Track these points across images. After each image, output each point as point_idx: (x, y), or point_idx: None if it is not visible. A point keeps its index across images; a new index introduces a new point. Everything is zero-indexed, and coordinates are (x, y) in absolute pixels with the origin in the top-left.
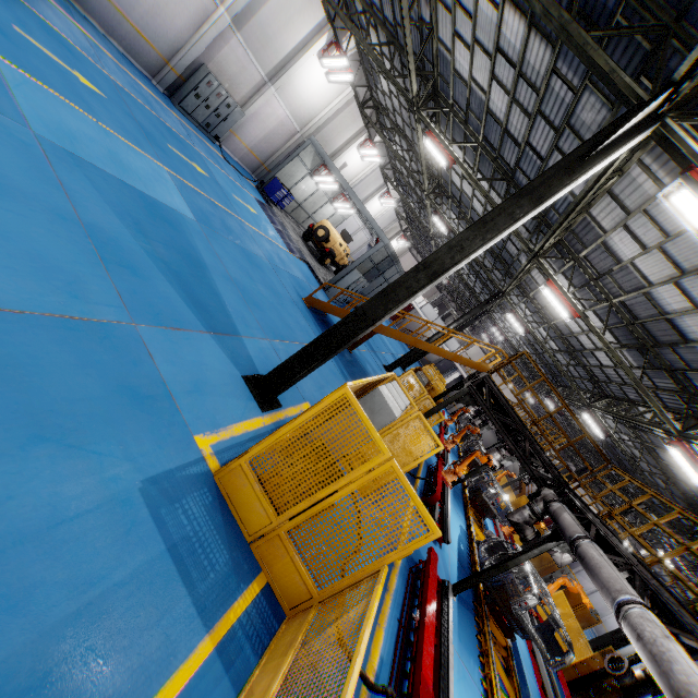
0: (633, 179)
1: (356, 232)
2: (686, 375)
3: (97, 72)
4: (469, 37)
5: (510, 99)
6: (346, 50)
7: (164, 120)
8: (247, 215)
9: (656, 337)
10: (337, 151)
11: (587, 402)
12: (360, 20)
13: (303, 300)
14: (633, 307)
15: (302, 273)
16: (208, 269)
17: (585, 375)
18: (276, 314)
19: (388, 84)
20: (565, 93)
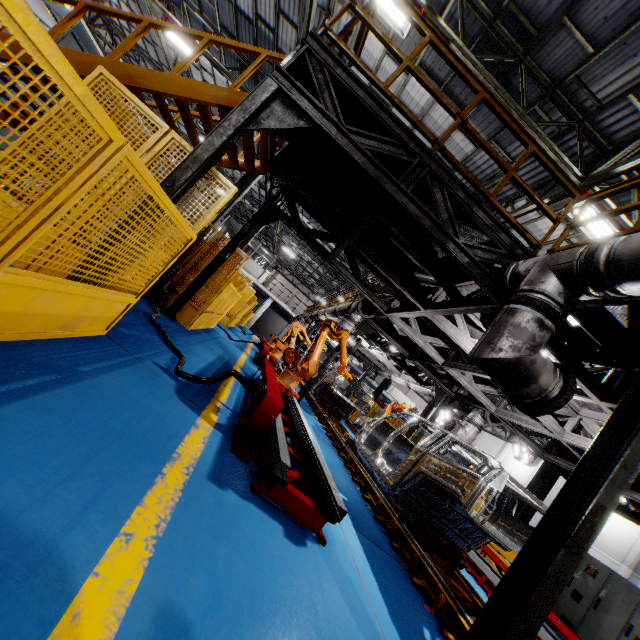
0: None
1: None
2: (582, 79)
3: None
4: None
5: None
6: None
7: None
8: None
9: (538, 19)
10: None
11: None
12: None
13: None
14: None
15: None
16: None
17: None
18: None
19: None
20: None
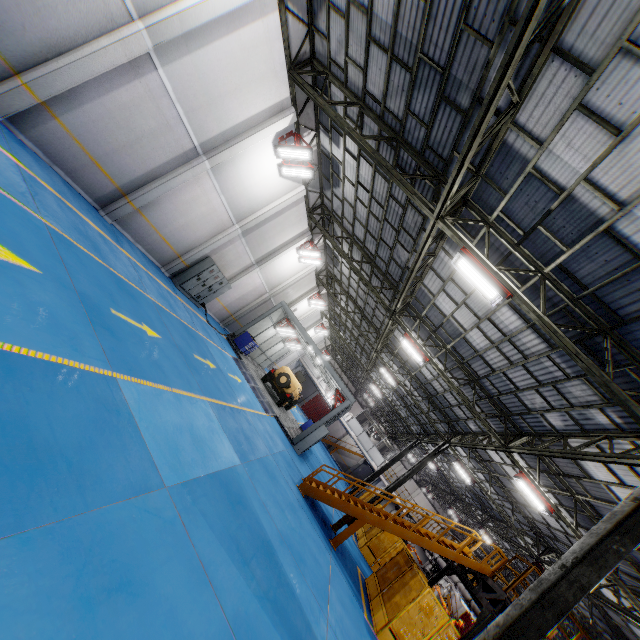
0: (617, 442)
1: (290, 353)
2: None
3: (147, 304)
4: (458, 298)
5: (493, 346)
6: (316, 244)
7: (181, 318)
8: (241, 394)
9: None
10: (292, 301)
11: (535, 555)
12: (335, 233)
13: (298, 488)
14: (598, 507)
15: (279, 437)
16: (274, 548)
17: (524, 521)
18: (308, 551)
19: (350, 272)
20: (555, 370)
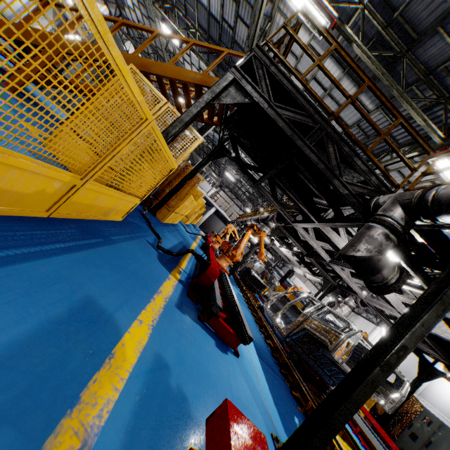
0: None
1: None
2: (448, 69)
3: None
4: None
5: None
6: None
7: None
8: None
9: (418, 27)
10: None
11: None
12: None
13: None
14: None
15: None
16: None
17: None
18: None
19: None
20: None
